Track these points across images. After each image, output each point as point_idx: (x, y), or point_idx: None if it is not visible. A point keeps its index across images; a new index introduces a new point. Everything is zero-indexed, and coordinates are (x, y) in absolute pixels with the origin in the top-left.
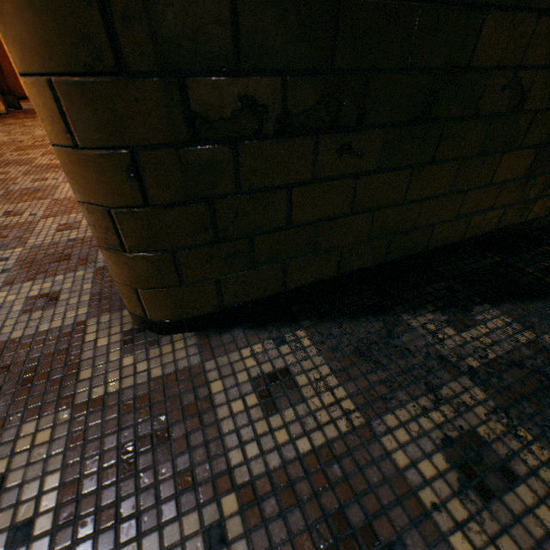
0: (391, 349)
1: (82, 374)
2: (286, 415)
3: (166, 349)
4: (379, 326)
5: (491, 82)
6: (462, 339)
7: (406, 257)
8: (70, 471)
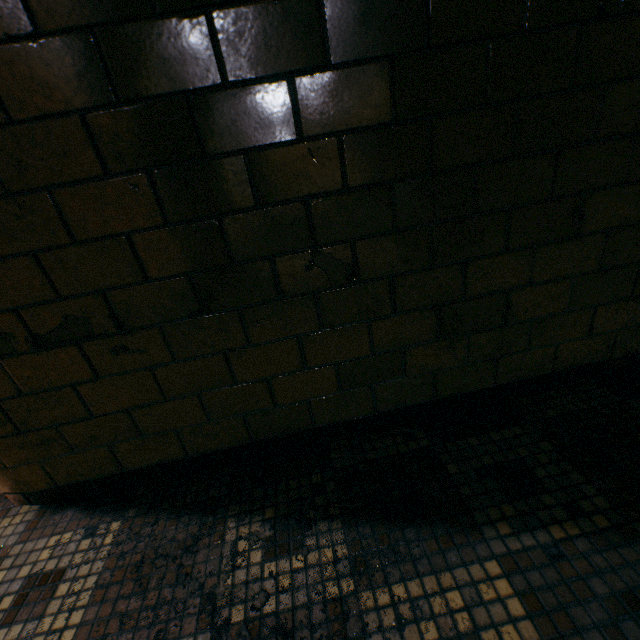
0: (176, 568)
1: None
2: (14, 631)
3: (6, 521)
4: (192, 532)
5: (284, 265)
6: (264, 571)
7: (290, 435)
8: None
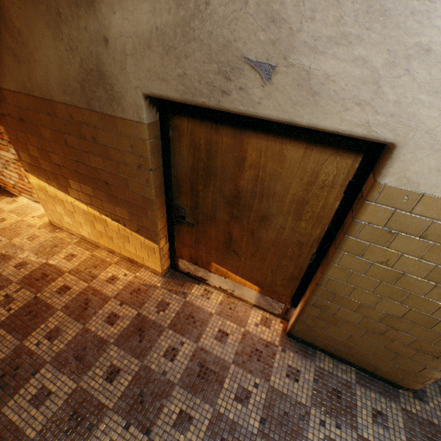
0: None
1: (435, 422)
2: None
3: (427, 390)
4: None
5: None
6: None
7: None
8: None
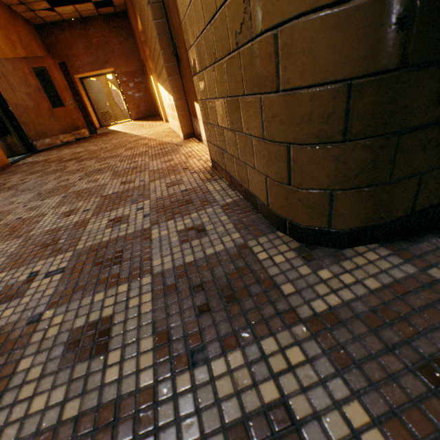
0: None
1: (282, 289)
2: None
3: (358, 261)
4: None
5: None
6: None
7: None
8: (367, 401)
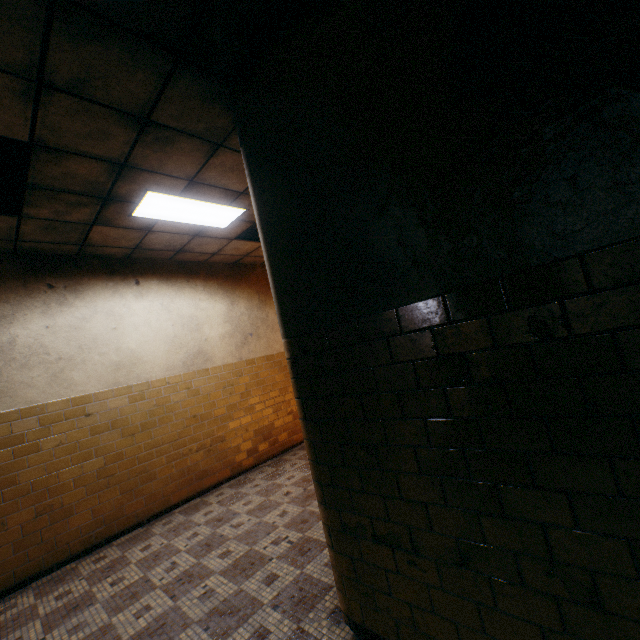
0: None
1: (311, 613)
2: None
3: (338, 629)
4: None
5: (525, 561)
6: None
7: None
8: None
